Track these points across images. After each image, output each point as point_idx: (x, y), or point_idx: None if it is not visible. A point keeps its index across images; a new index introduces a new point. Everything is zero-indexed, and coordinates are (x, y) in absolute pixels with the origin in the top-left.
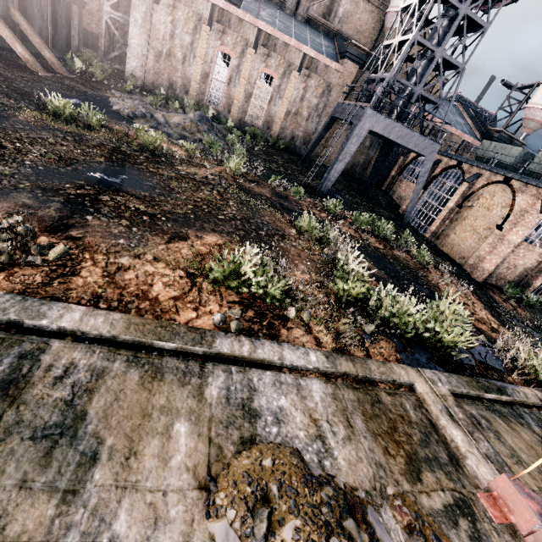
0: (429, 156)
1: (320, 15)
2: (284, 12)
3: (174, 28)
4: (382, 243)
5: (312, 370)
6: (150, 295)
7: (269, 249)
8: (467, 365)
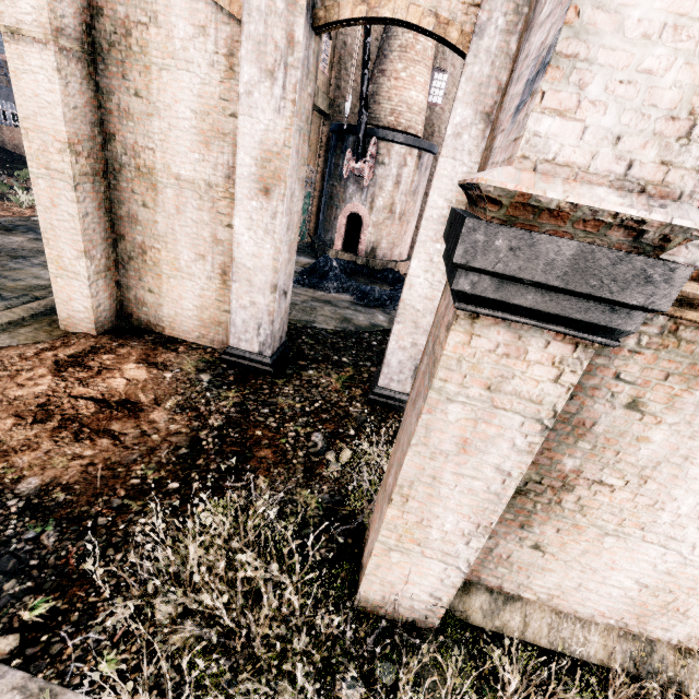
0: None
1: None
2: None
3: None
4: None
5: None
6: (5, 216)
7: (8, 199)
8: None
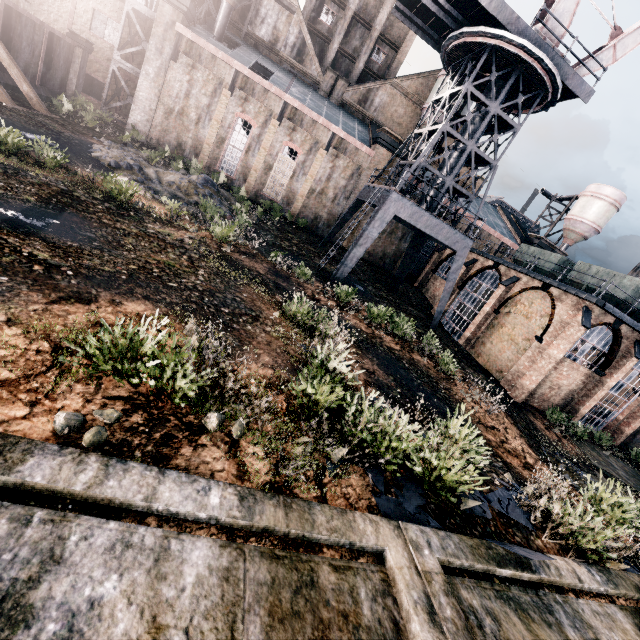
0: (461, 251)
1: (355, 101)
2: (317, 93)
3: (191, 88)
4: (400, 343)
5: (206, 521)
6: None
7: (225, 331)
8: (479, 518)
